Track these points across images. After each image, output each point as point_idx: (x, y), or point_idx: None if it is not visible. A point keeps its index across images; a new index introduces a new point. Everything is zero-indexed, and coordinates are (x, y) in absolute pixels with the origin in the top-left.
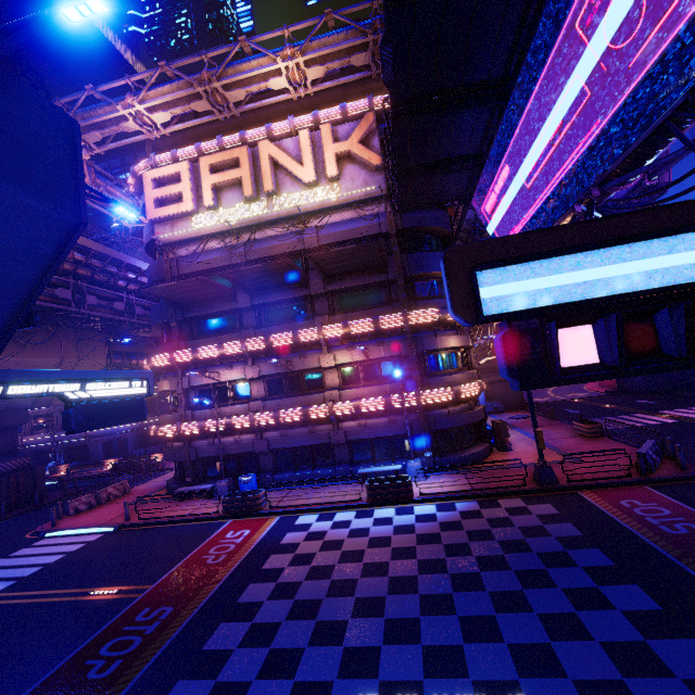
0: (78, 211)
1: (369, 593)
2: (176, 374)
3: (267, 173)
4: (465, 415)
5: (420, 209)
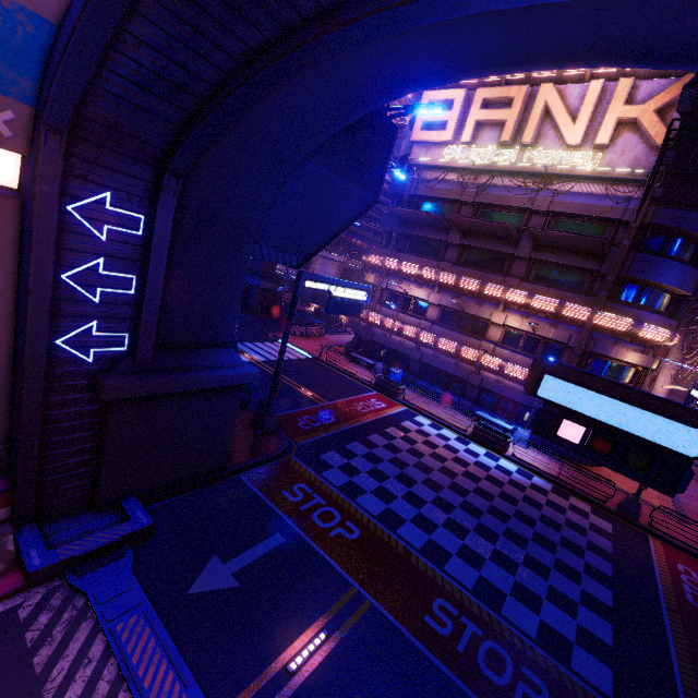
0: (377, 193)
1: (437, 480)
2: (381, 274)
3: (534, 122)
4: None
5: (685, 209)
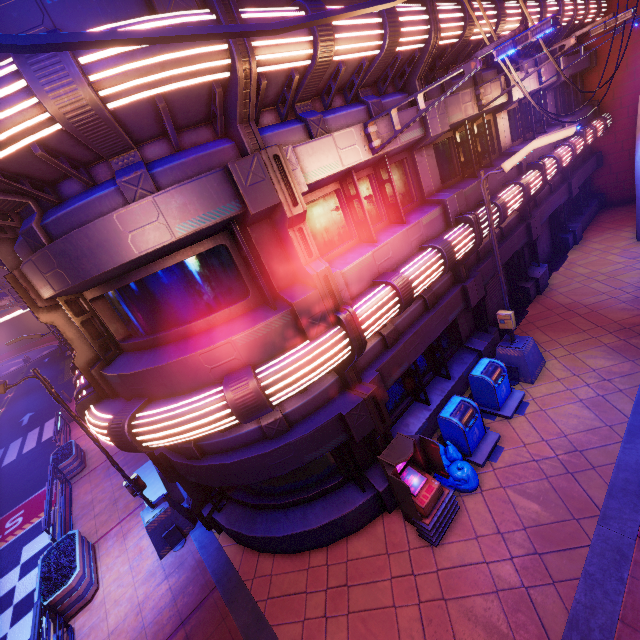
0: None
1: None
2: None
3: None
4: (219, 467)
5: None
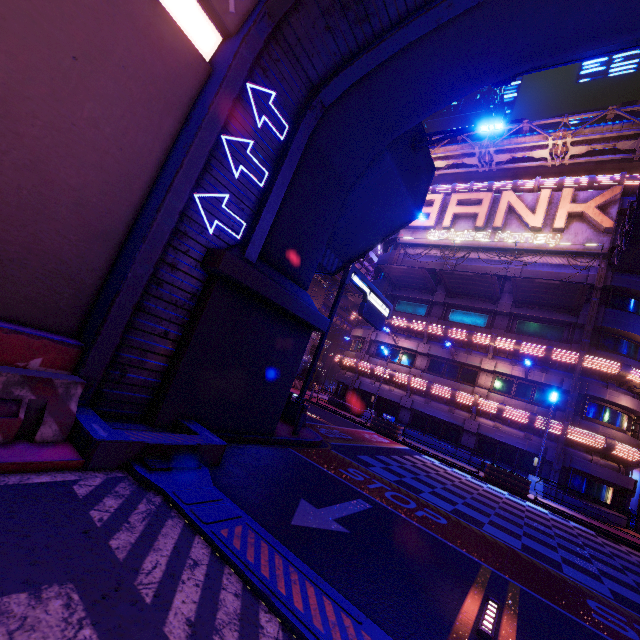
0: (419, 209)
1: (483, 500)
2: (370, 328)
3: (501, 214)
4: (609, 471)
5: (638, 274)
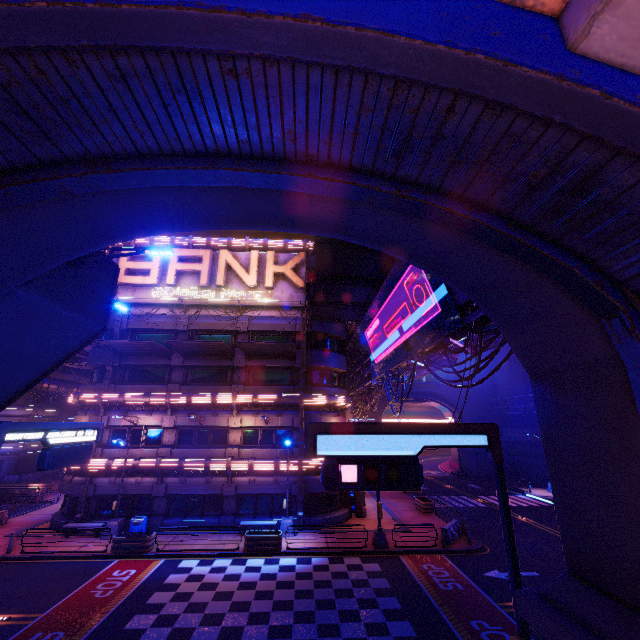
0: (104, 322)
1: (233, 623)
2: (98, 412)
3: (222, 272)
4: None
5: (326, 321)
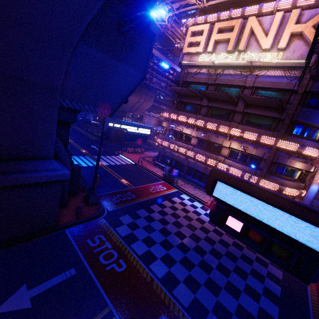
0: (145, 72)
1: (183, 232)
2: (169, 121)
3: (244, 38)
4: None
5: None
